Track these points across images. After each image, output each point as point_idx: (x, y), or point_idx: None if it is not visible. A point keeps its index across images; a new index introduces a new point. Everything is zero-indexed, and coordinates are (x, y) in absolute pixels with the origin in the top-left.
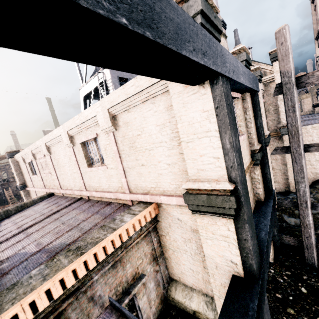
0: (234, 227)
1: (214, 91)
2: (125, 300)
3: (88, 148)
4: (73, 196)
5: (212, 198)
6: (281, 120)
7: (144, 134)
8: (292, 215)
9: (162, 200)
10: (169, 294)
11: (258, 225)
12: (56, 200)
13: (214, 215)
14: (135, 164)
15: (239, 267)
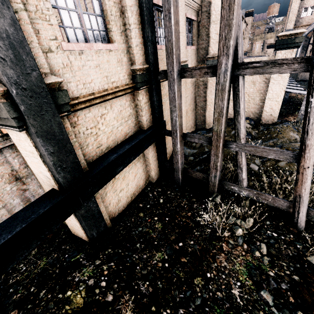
0: (32, 142)
1: None
2: None
3: None
4: None
5: None
6: (210, 50)
7: None
8: (190, 147)
9: None
10: None
11: (119, 149)
12: None
13: (9, 128)
14: None
15: (52, 181)
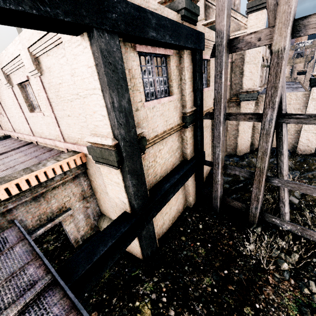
0: (121, 176)
1: (92, 46)
2: (48, 225)
3: (27, 92)
4: (25, 140)
5: (103, 151)
6: (243, 85)
7: (64, 83)
8: (224, 174)
9: (85, 150)
10: (99, 224)
11: (169, 178)
12: (9, 142)
13: (107, 165)
14: (63, 114)
15: (127, 206)
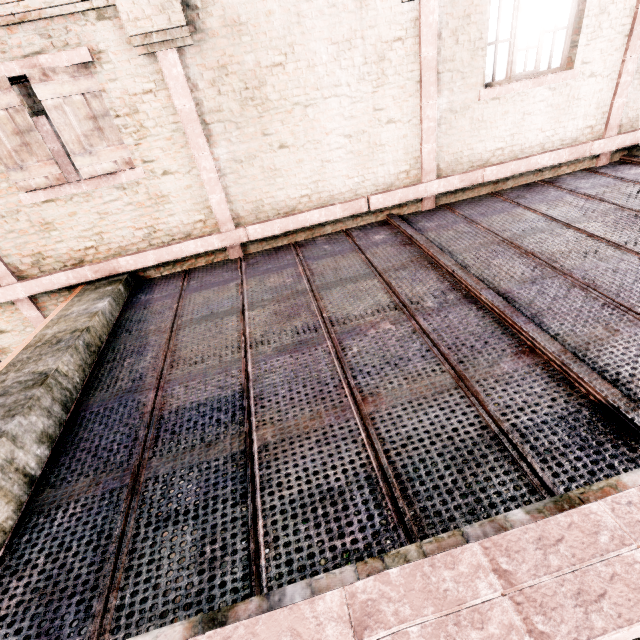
0: None
1: None
2: None
3: (500, 14)
4: (330, 229)
5: None
6: None
7: None
8: None
9: None
10: None
11: None
12: (249, 266)
13: None
14: None
15: None
